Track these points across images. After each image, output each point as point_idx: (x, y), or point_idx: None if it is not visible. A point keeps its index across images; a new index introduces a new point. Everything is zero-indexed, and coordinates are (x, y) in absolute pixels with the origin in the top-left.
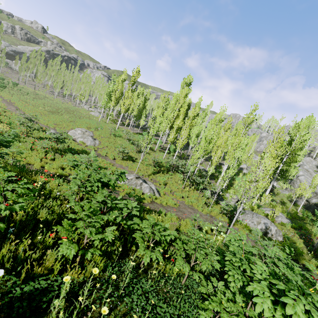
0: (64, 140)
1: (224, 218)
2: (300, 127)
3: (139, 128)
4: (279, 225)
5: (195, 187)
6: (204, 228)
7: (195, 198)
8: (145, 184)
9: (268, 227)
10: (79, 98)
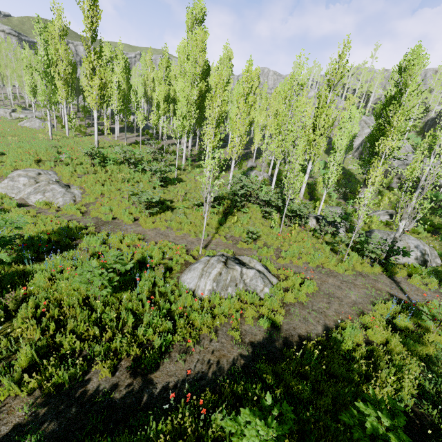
0: (4, 238)
1: (374, 267)
2: (414, 70)
3: (134, 133)
4: (413, 235)
5: (296, 222)
6: (398, 321)
7: (310, 245)
8: (249, 271)
9: (423, 251)
10: None
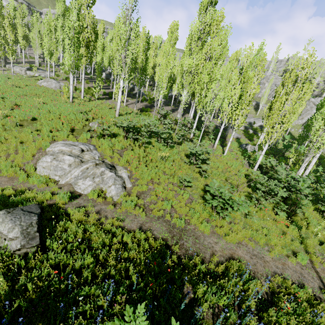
0: None
1: None
2: None
3: (139, 100)
4: None
5: None
6: None
7: None
8: None
9: None
10: (0, 53)
